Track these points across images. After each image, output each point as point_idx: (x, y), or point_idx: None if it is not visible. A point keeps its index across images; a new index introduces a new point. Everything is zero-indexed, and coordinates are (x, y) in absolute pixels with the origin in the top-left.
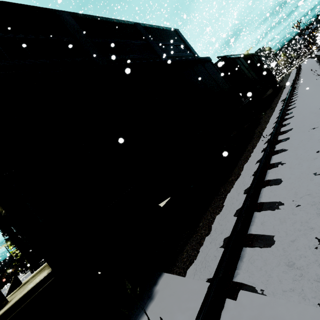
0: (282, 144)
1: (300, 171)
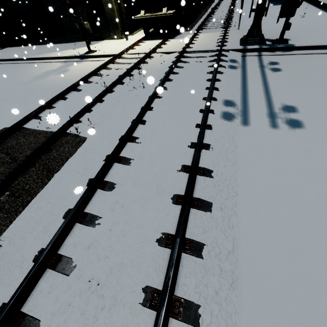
0: (209, 20)
1: (212, 24)
